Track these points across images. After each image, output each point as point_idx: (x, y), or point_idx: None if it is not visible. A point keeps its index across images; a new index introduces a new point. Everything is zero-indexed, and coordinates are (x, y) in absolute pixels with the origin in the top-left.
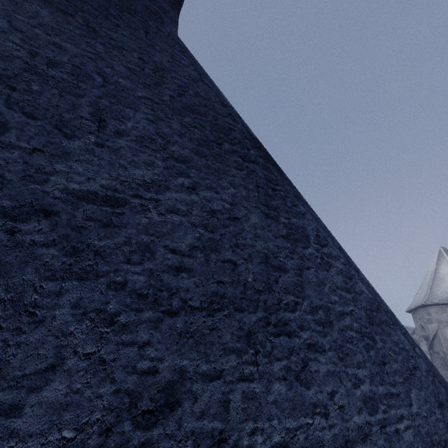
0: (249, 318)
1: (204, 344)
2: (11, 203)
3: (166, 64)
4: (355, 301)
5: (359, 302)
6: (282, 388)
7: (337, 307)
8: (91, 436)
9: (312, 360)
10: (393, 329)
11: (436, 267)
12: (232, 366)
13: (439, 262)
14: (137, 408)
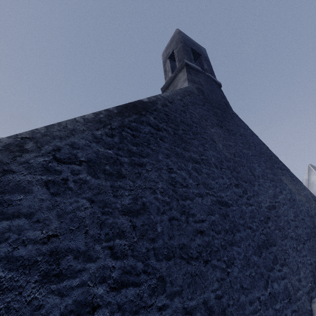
0: None
1: (314, 252)
2: (262, 218)
3: (244, 133)
4: None
5: None
6: None
7: None
8: (313, 284)
9: None
10: None
11: (308, 177)
12: None
13: (310, 173)
14: (315, 275)
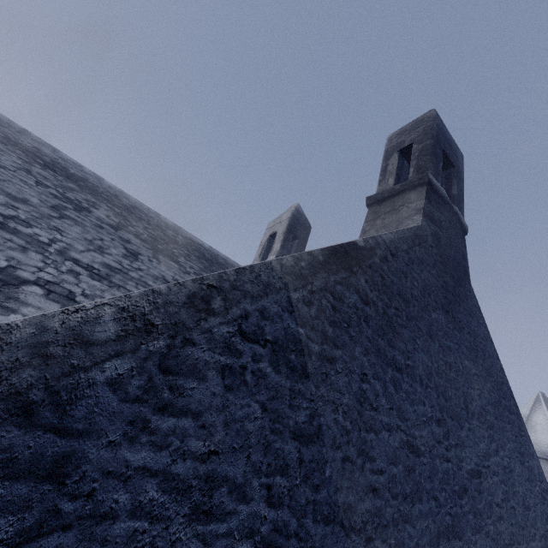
0: None
1: None
2: (457, 487)
3: (476, 330)
4: None
5: None
6: None
7: None
8: None
9: None
10: None
11: (530, 413)
12: None
13: (535, 408)
14: None
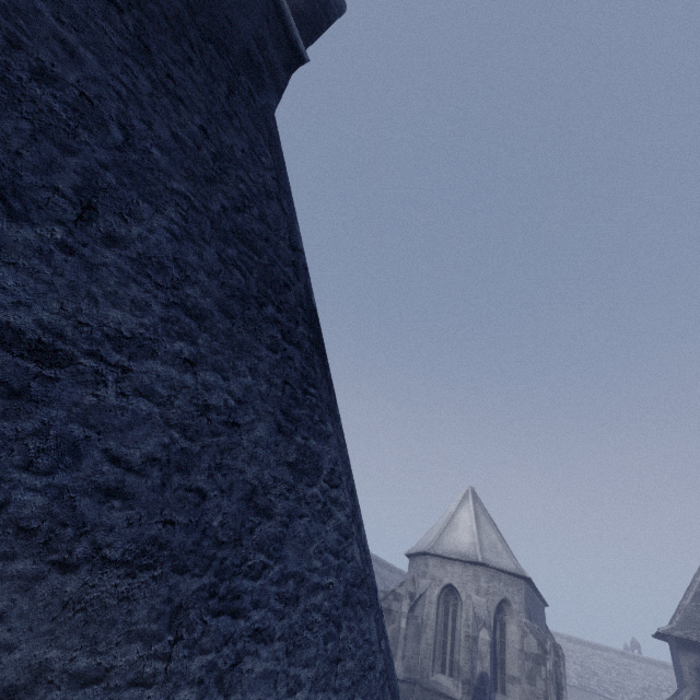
0: (189, 584)
1: (99, 622)
2: None
3: (237, 153)
4: (340, 570)
5: (344, 571)
6: (191, 697)
7: (315, 577)
8: None
9: (250, 654)
10: (367, 613)
11: (456, 509)
12: (130, 661)
13: (462, 504)
14: None
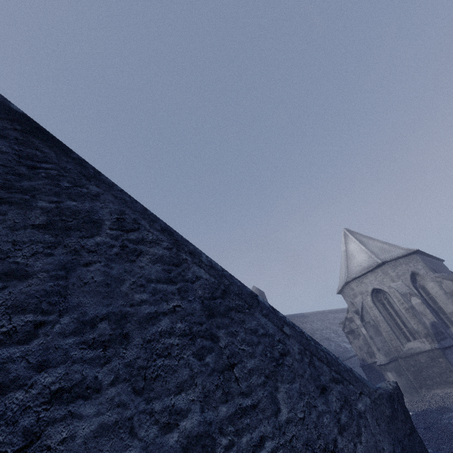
0: None
1: None
2: None
3: None
4: (184, 292)
5: (191, 291)
6: None
7: (145, 309)
8: None
9: (58, 422)
10: (248, 313)
11: (346, 247)
12: None
13: (347, 241)
14: None
